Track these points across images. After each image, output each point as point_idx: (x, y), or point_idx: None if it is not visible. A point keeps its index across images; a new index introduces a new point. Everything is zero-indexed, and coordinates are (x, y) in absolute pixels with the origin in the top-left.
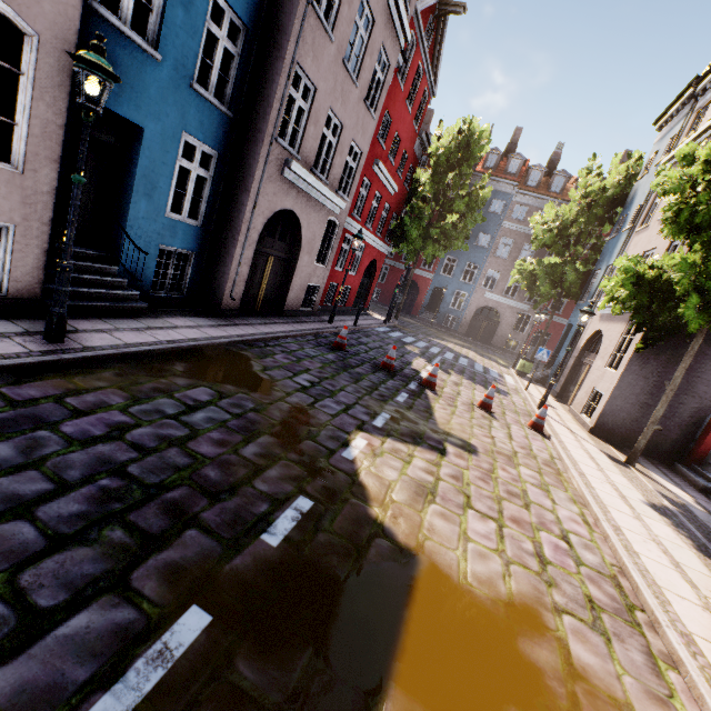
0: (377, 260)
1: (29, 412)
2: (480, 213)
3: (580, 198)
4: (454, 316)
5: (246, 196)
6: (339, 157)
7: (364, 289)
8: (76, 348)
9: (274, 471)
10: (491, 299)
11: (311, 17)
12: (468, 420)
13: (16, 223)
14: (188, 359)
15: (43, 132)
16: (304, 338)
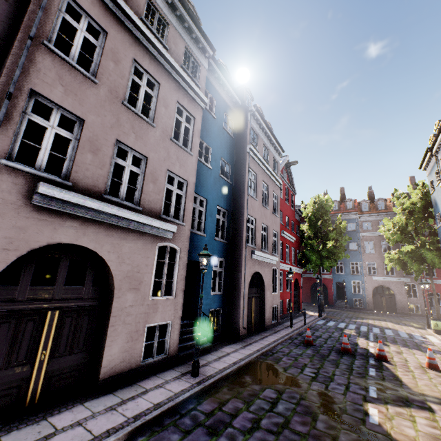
0: (297, 278)
1: (216, 418)
2: (346, 236)
3: (401, 211)
4: (359, 298)
5: (240, 273)
6: (269, 239)
7: (296, 297)
8: (205, 377)
9: (343, 438)
10: (379, 280)
11: (249, 198)
12: (428, 380)
13: (172, 320)
14: (247, 372)
15: (180, 279)
16: (286, 342)
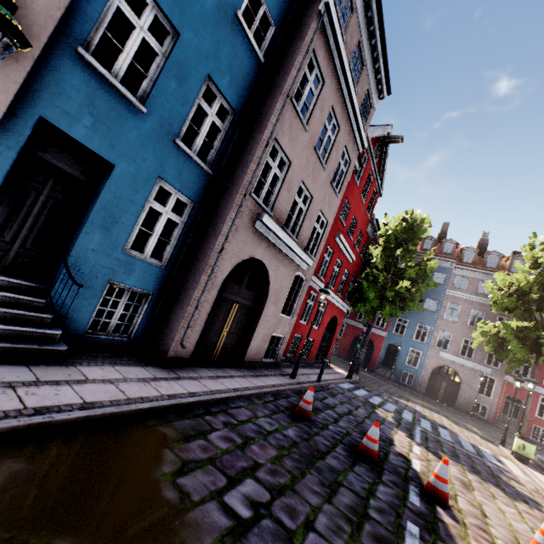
0: (337, 316)
1: None
2: (431, 280)
3: (529, 268)
4: (411, 373)
5: (213, 240)
6: (308, 221)
7: (326, 342)
8: None
9: None
10: (447, 359)
11: (290, 108)
12: None
13: None
14: (44, 449)
15: None
16: (261, 398)
